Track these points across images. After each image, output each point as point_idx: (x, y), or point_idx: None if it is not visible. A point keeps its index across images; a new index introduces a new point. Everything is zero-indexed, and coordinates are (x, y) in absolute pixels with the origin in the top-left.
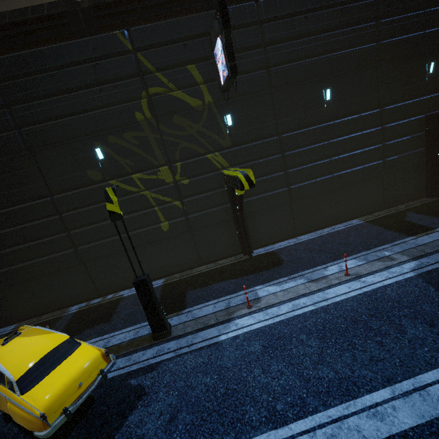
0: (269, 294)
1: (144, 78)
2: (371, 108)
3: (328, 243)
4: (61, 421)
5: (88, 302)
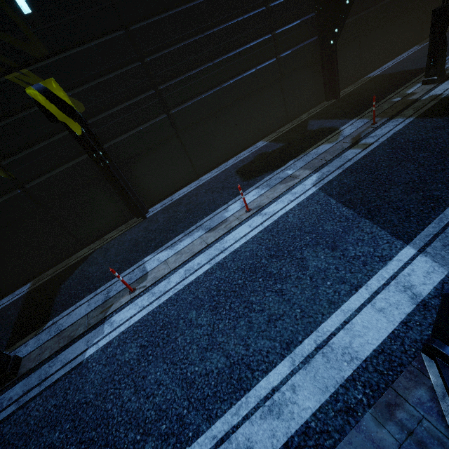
0: (160, 264)
1: None
2: None
3: (232, 177)
4: None
5: None
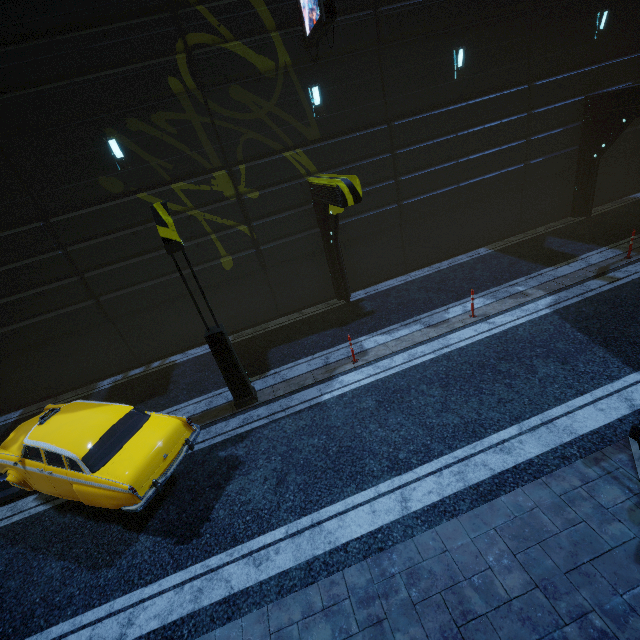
0: (378, 345)
1: (178, 15)
2: (517, 83)
3: (449, 280)
4: (152, 494)
5: (125, 373)
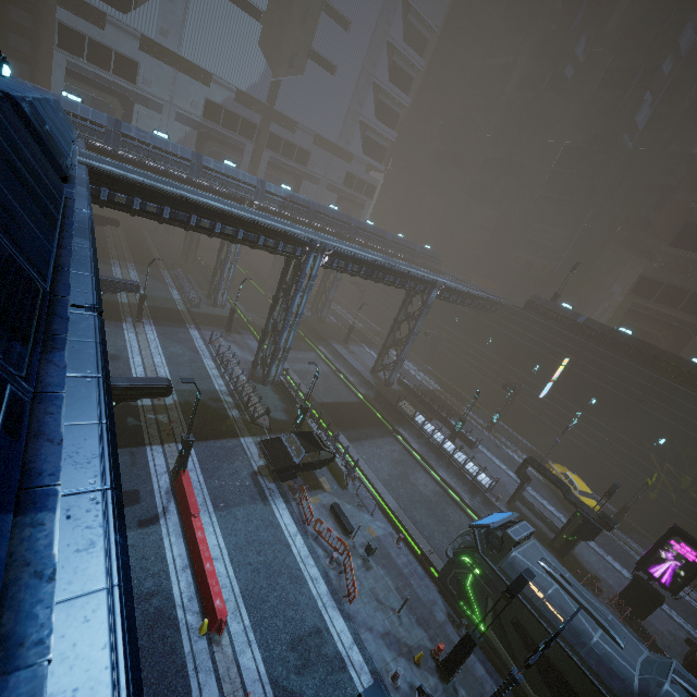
0: None
1: None
2: None
3: None
4: None
5: None
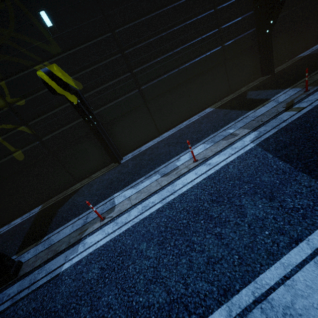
0: (125, 199)
1: None
2: None
3: (184, 134)
4: None
5: None
